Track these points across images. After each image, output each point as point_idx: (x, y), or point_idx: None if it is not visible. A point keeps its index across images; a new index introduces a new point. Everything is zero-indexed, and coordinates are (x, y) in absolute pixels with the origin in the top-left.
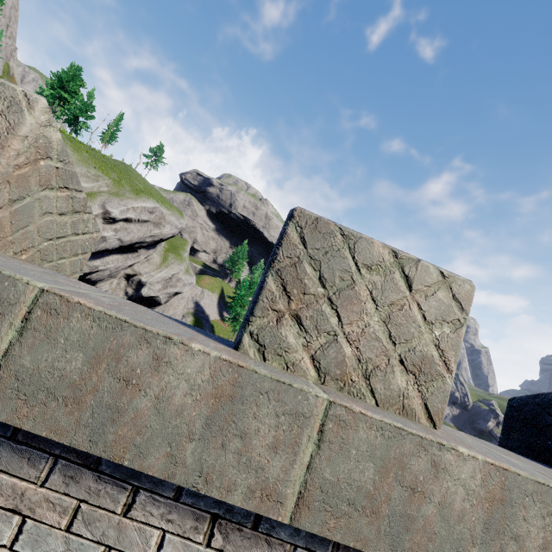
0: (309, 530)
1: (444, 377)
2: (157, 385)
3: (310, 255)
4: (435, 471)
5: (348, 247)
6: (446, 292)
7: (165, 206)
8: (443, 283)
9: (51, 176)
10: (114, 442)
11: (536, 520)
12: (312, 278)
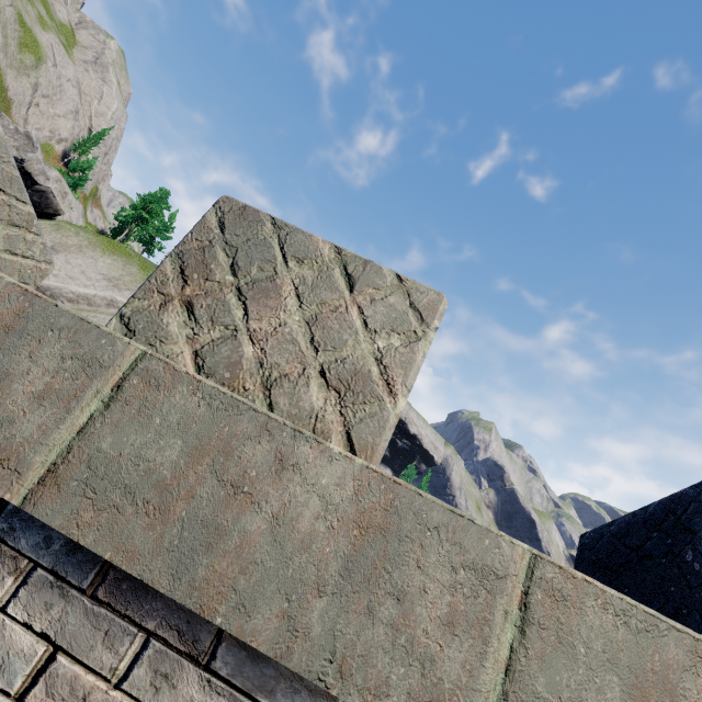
0: (47, 520)
1: (383, 401)
2: None
3: (227, 241)
4: (278, 467)
5: (278, 237)
6: (401, 299)
7: None
8: (399, 288)
9: None
10: None
11: (440, 571)
12: (222, 264)
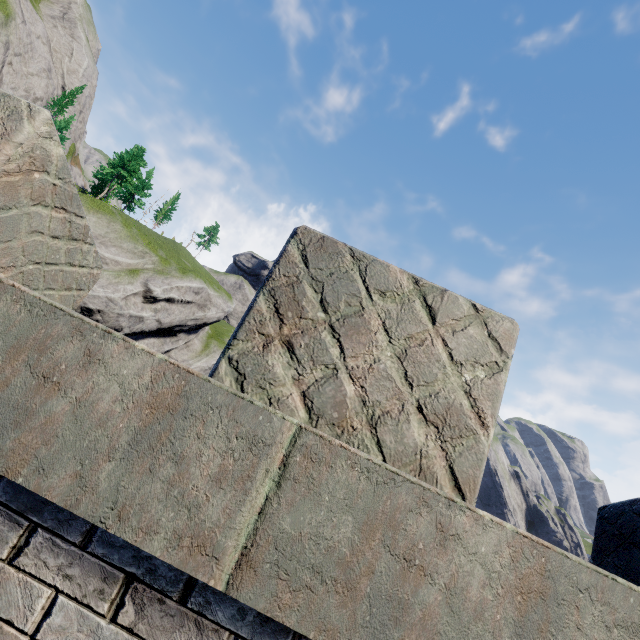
0: (251, 604)
1: (477, 434)
2: (82, 385)
3: (312, 276)
4: (441, 537)
5: (359, 269)
6: (479, 329)
7: (212, 287)
8: (476, 317)
9: (46, 192)
10: (12, 451)
11: (596, 631)
12: (312, 300)
